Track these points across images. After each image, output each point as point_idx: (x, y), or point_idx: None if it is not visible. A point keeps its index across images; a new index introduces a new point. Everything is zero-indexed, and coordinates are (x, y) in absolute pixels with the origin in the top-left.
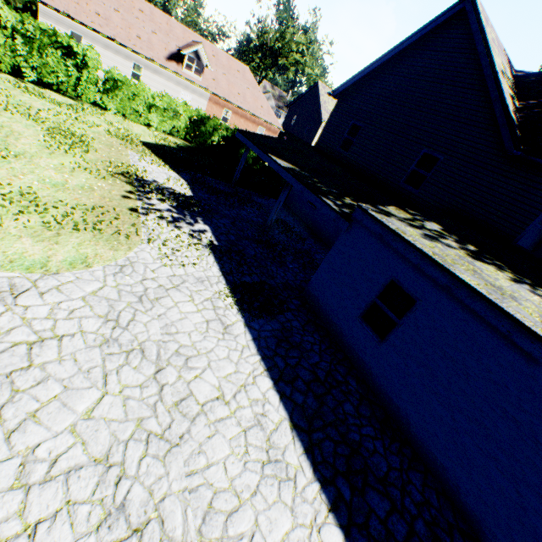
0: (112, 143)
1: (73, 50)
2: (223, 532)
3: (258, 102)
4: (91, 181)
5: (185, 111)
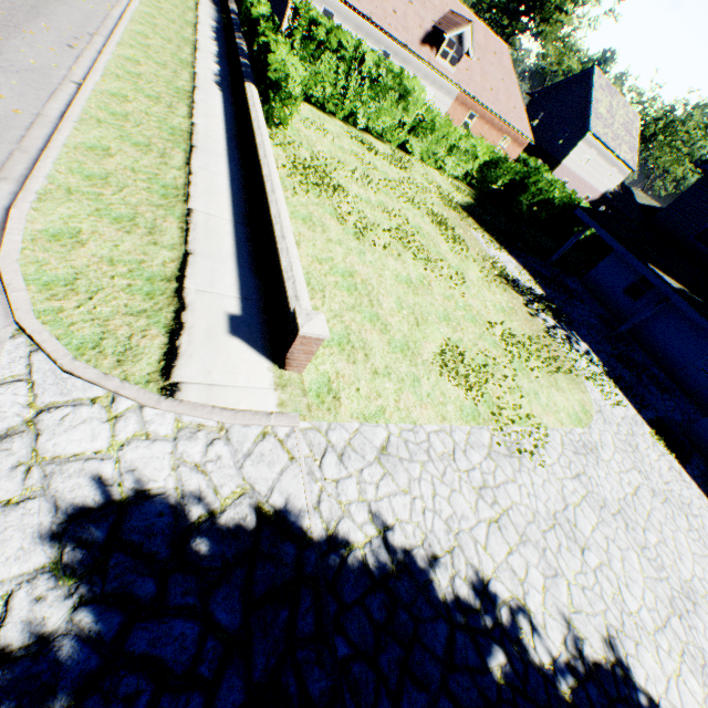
0: (456, 221)
1: (410, 92)
2: None
3: (511, 100)
4: (504, 297)
5: (483, 153)
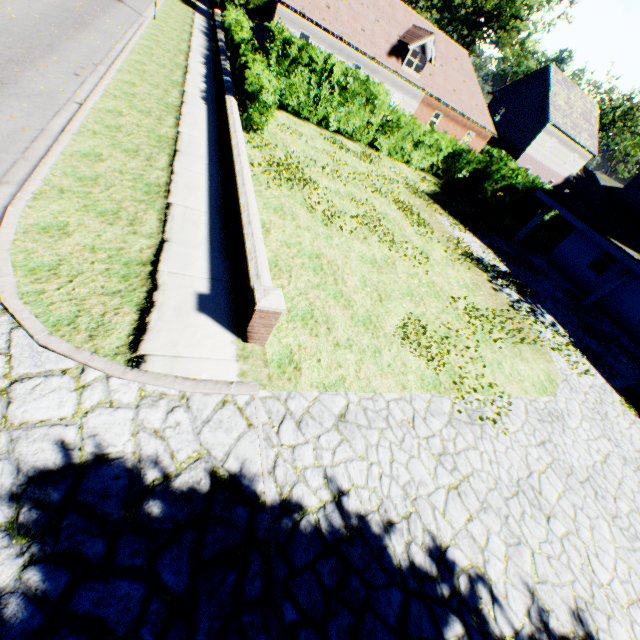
0: (422, 207)
1: (375, 96)
2: None
3: (473, 99)
4: (468, 274)
5: (447, 146)
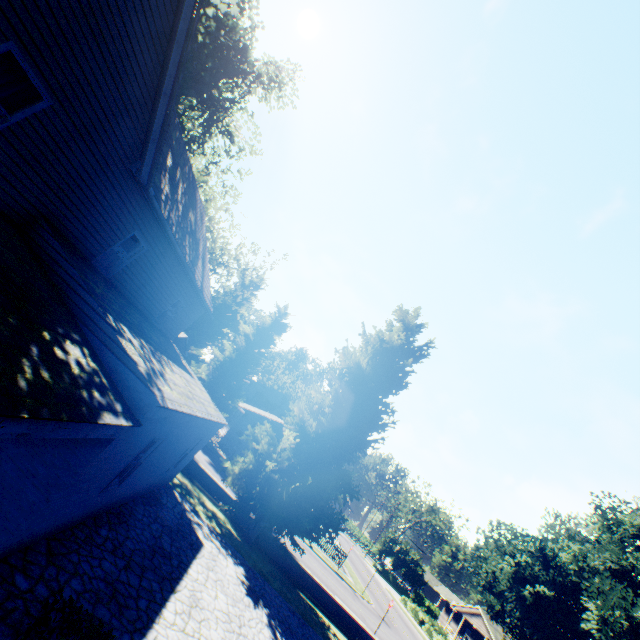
0: None
1: None
2: (227, 622)
3: None
4: None
5: None
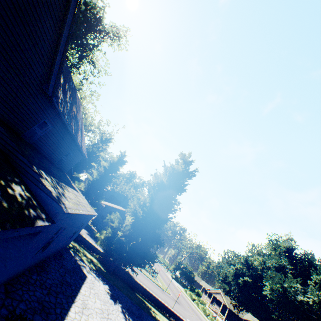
0: None
1: None
2: (101, 313)
3: None
4: None
5: None
